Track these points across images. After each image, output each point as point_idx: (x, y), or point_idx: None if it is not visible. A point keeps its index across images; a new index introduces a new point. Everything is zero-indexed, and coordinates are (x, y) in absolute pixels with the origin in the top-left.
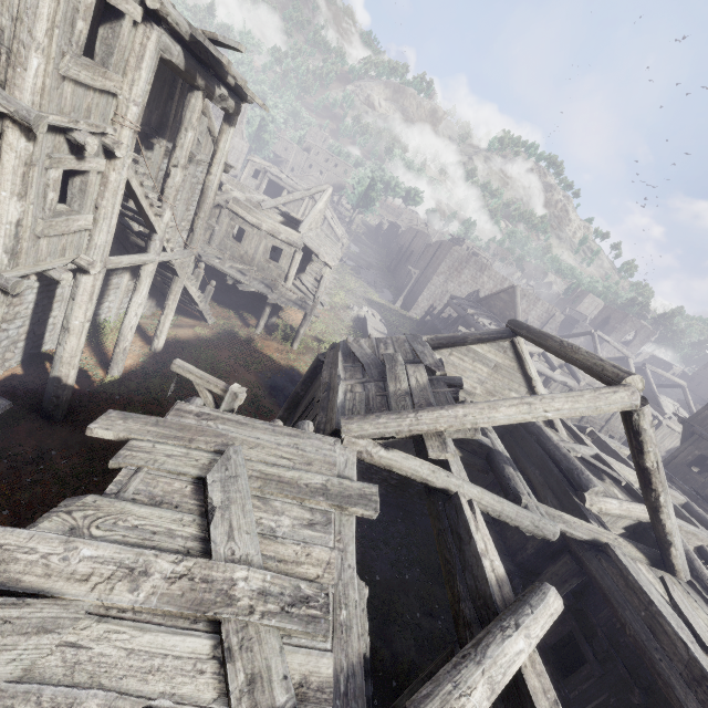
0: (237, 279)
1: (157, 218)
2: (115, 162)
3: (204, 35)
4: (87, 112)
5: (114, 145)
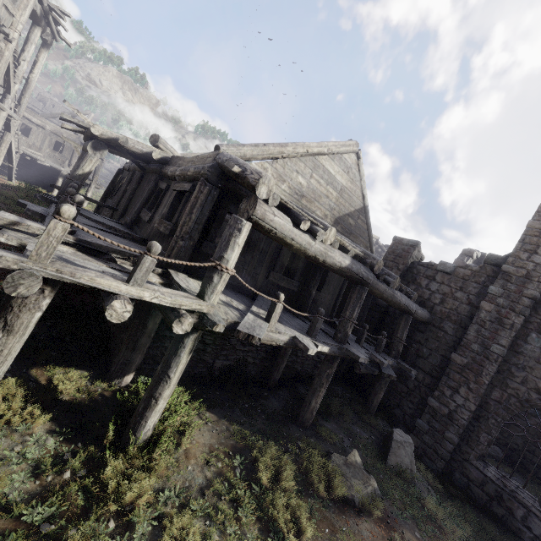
0: (33, 157)
1: (13, 85)
2: (9, 47)
3: (54, 6)
4: (4, 21)
5: (12, 39)
